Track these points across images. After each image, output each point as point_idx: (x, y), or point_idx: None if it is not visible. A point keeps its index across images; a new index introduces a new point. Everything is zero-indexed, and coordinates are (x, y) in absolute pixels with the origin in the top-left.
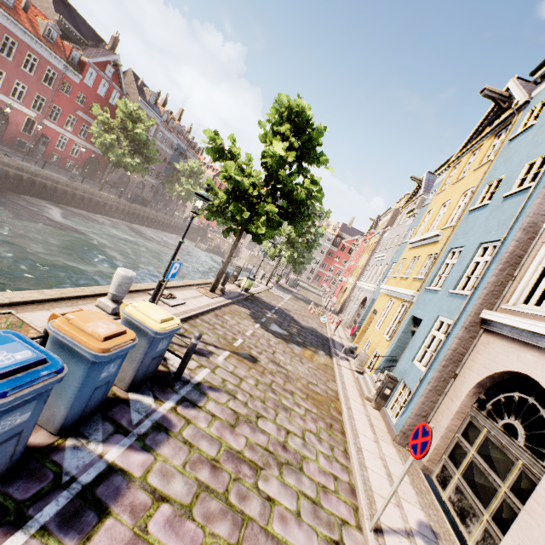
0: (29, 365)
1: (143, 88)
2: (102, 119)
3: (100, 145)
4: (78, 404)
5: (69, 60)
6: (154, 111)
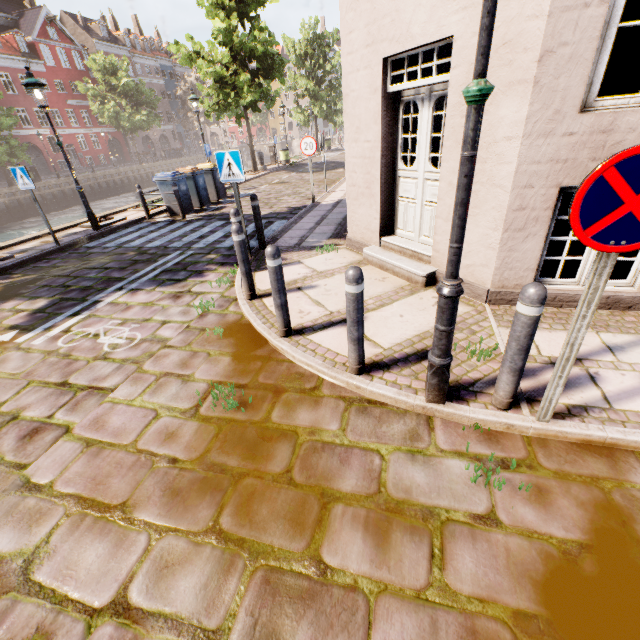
0: (176, 173)
1: (87, 25)
2: (92, 94)
3: (109, 120)
4: (200, 195)
5: (22, 53)
6: (116, 45)
